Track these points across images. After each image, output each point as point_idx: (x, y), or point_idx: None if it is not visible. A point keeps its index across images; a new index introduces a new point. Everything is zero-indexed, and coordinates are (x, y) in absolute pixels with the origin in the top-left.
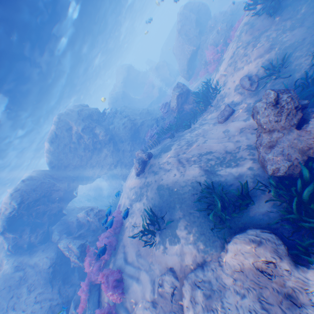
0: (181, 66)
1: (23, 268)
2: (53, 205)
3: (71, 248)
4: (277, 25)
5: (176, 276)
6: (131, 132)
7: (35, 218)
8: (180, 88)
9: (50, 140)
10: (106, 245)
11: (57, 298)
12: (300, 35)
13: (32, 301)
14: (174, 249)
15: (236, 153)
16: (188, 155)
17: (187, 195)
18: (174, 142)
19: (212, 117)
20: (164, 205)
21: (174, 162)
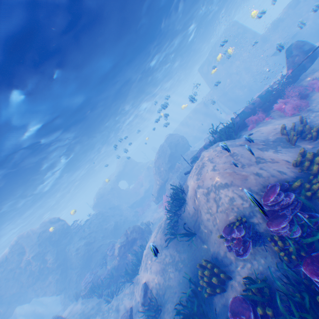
0: (153, 190)
1: None
2: None
3: None
4: (173, 249)
5: None
6: (83, 257)
7: None
8: (126, 236)
9: None
10: None
11: None
12: (176, 281)
13: None
14: None
15: None
16: None
17: None
18: None
19: (124, 304)
20: None
21: None
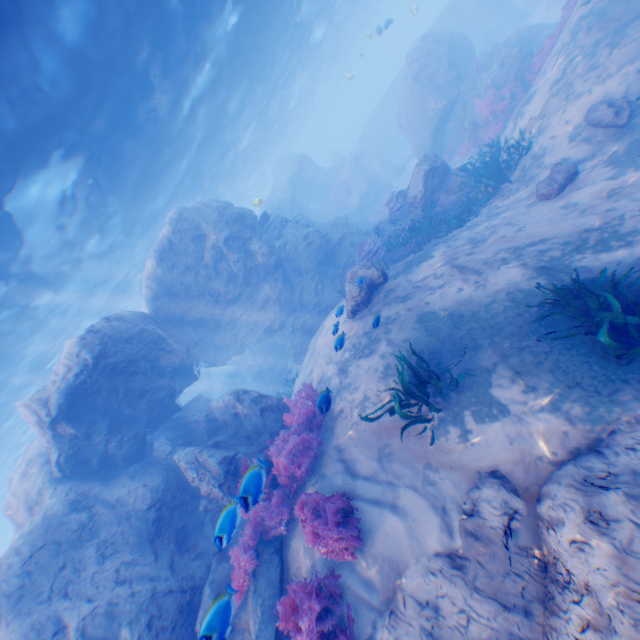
0: (418, 140)
1: (89, 506)
2: (159, 379)
3: (204, 464)
4: None
5: (512, 487)
6: (318, 254)
7: (120, 402)
8: (432, 161)
9: (158, 254)
10: (295, 448)
11: (168, 577)
12: None
13: (109, 579)
14: (492, 431)
15: (615, 227)
16: (484, 255)
17: (504, 318)
18: (435, 248)
19: (516, 198)
20: (443, 347)
21: (450, 271)
